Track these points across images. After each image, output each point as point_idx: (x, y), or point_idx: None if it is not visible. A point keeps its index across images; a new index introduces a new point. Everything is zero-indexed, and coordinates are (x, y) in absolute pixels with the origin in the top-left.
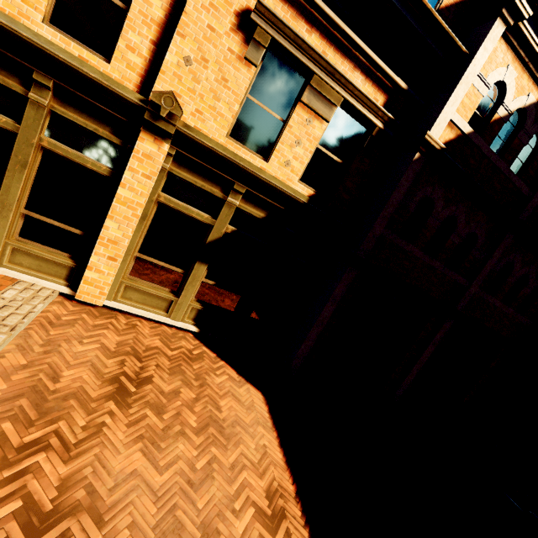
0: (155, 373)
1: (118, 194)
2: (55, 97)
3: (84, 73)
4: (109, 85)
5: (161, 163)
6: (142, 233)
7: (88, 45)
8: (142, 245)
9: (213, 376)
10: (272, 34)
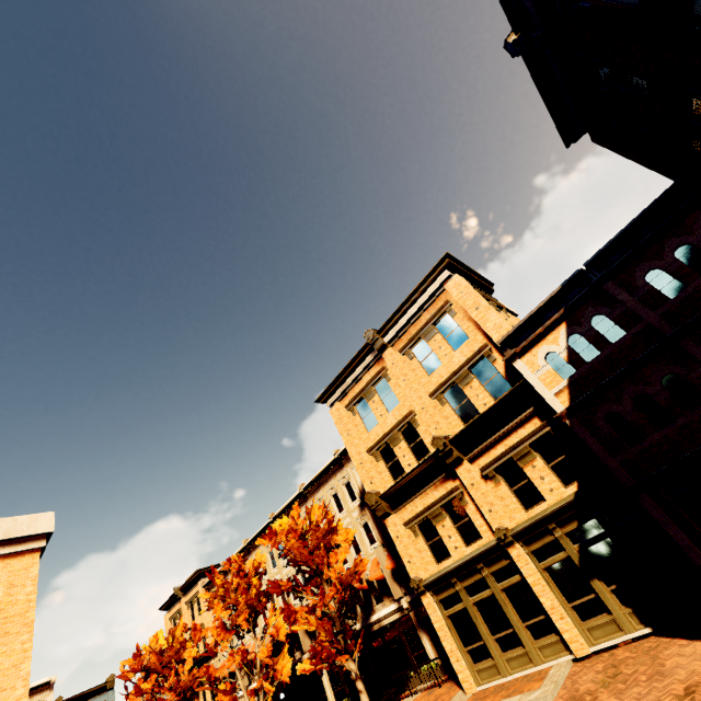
0: (624, 668)
1: (529, 582)
2: (486, 567)
3: (481, 552)
4: (487, 547)
5: (523, 553)
6: (557, 591)
7: (476, 539)
8: (565, 598)
9: (665, 651)
10: (491, 469)
